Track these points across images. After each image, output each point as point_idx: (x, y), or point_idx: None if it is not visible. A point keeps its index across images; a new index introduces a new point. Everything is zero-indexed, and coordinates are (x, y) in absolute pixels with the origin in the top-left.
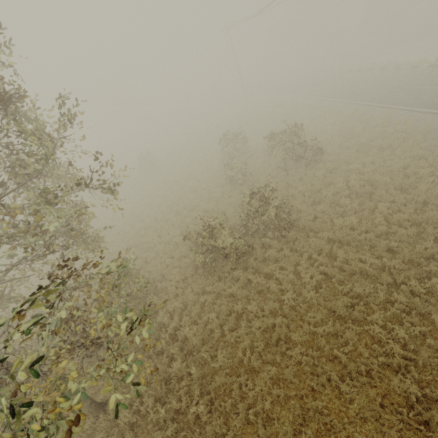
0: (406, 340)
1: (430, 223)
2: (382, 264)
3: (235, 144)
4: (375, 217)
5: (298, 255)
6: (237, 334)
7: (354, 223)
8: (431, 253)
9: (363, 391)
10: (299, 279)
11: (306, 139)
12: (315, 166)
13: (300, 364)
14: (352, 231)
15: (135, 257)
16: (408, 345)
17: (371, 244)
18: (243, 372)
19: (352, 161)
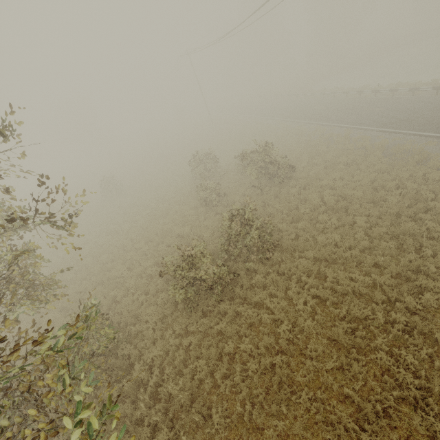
0: (415, 365)
1: (407, 234)
2: (372, 281)
3: (206, 164)
4: (356, 232)
5: (286, 278)
6: (231, 382)
7: (337, 239)
8: (416, 265)
9: (383, 436)
10: (291, 305)
11: (277, 157)
12: (288, 183)
13: (309, 411)
14: (336, 248)
15: (101, 297)
16: (418, 371)
17: (357, 260)
18: (245, 432)
19: (323, 177)
